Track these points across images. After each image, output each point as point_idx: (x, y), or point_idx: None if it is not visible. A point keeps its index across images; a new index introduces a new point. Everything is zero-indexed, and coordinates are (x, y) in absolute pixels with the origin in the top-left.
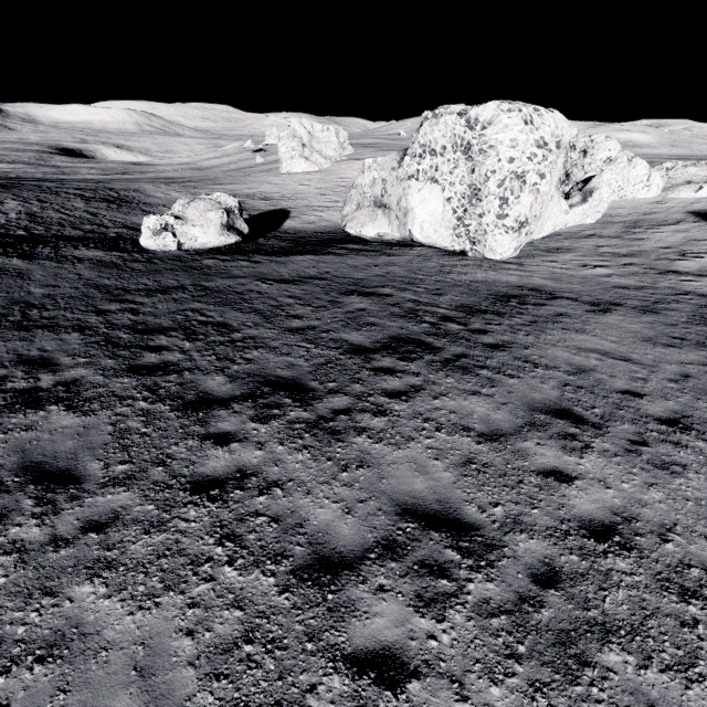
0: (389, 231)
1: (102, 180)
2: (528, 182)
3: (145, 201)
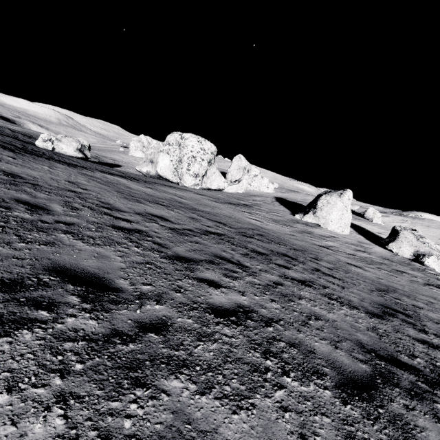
0: (151, 170)
1: None
2: (197, 160)
3: None
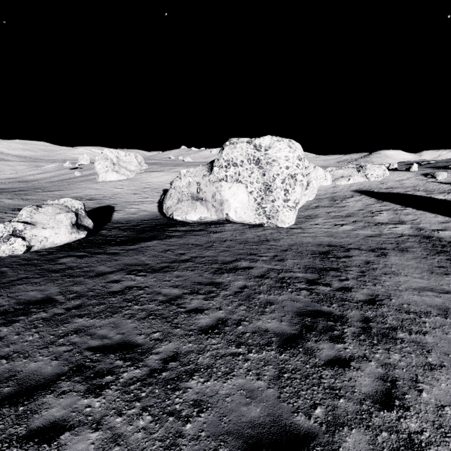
0: (208, 215)
1: None
2: (298, 180)
3: None
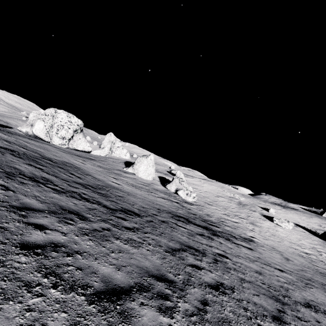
0: (29, 131)
1: None
2: (65, 128)
3: None
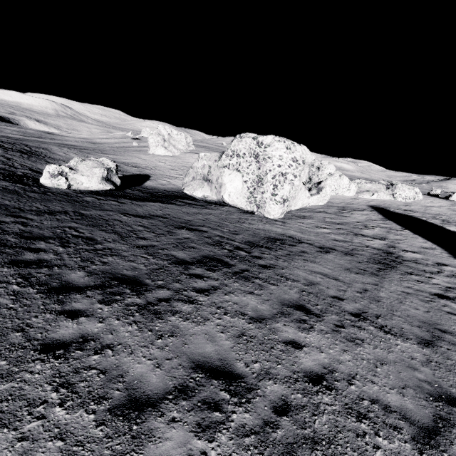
0: (210, 195)
1: (20, 139)
2: (288, 178)
3: (50, 156)
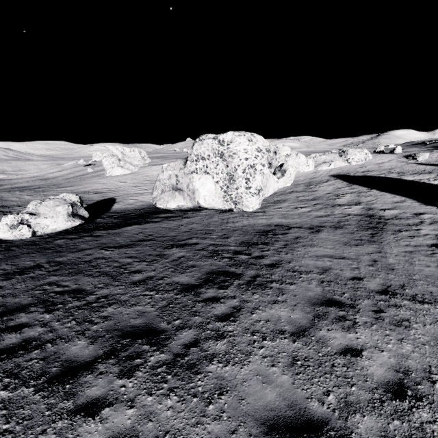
0: (185, 203)
1: None
2: (257, 169)
3: (2, 204)
